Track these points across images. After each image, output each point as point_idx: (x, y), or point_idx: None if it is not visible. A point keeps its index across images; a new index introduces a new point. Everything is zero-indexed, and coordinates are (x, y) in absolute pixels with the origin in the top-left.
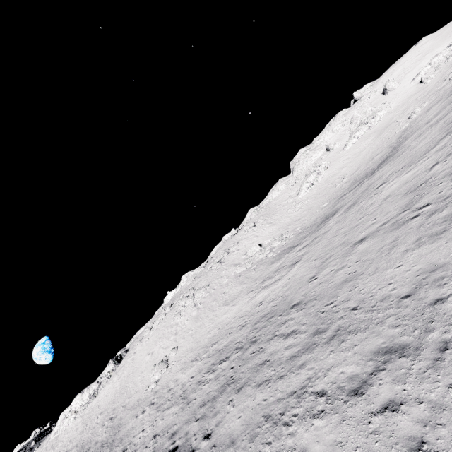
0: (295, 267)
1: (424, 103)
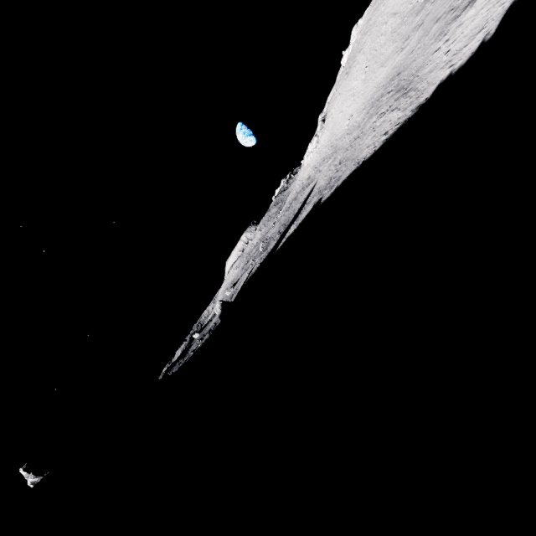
0: (418, 32)
1: None
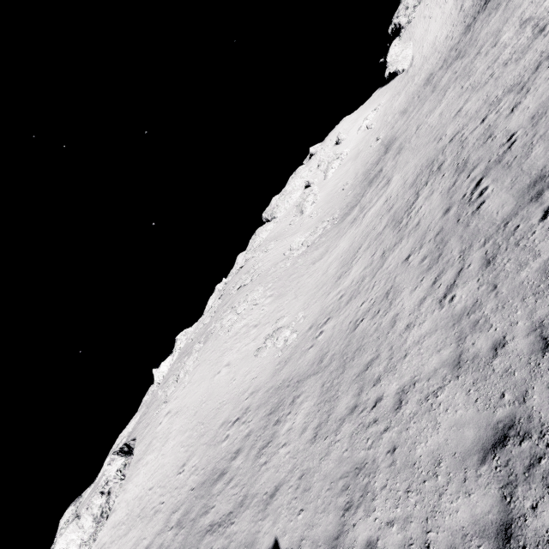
0: (394, 178)
1: (383, 130)
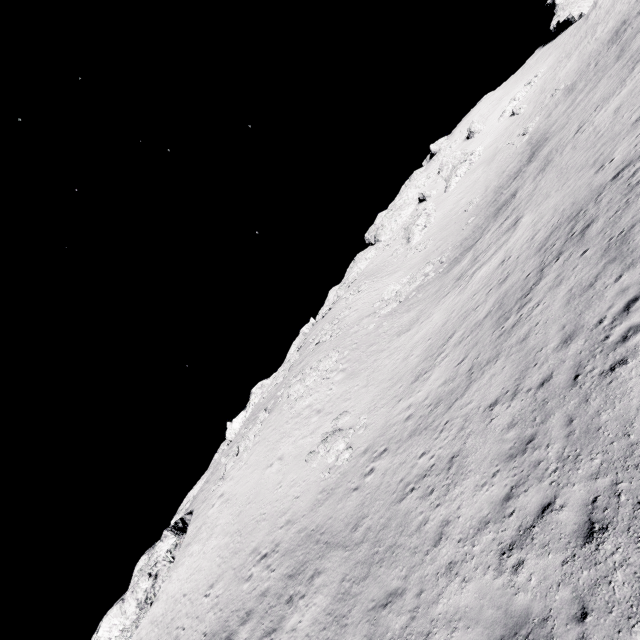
0: (523, 220)
1: (535, 118)
